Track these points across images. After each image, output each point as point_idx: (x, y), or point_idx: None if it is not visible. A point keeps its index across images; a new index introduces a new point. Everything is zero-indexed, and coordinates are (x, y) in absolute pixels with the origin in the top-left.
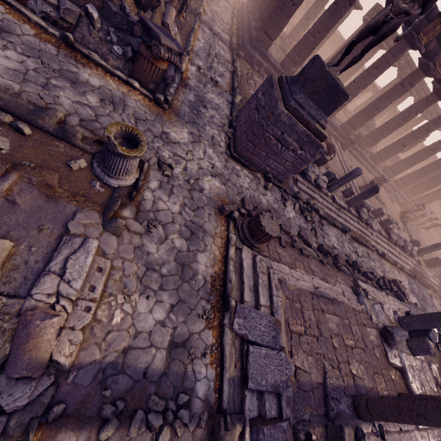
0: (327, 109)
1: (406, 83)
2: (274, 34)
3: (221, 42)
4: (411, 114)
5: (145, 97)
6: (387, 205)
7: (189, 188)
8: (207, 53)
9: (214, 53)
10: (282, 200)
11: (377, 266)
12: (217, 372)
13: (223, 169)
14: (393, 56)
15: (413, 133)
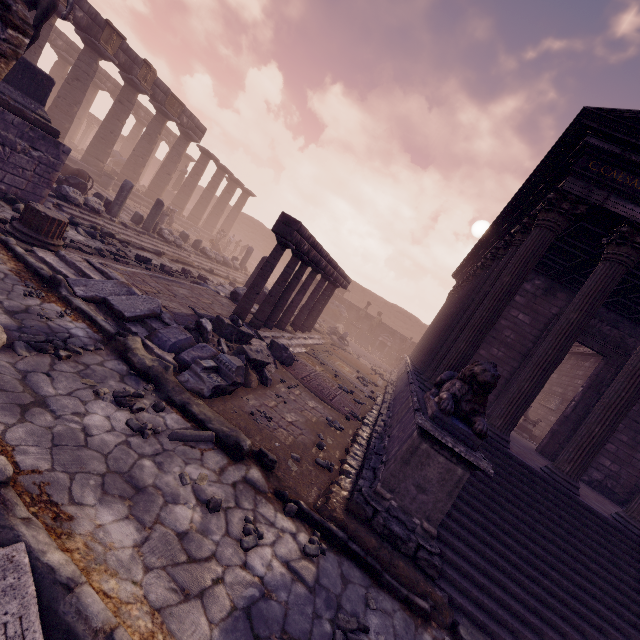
0: (37, 96)
1: (124, 101)
2: None
3: None
4: (153, 137)
5: None
6: (193, 238)
7: None
8: None
9: None
10: None
11: (212, 279)
12: (88, 324)
13: None
14: (89, 66)
15: (168, 159)
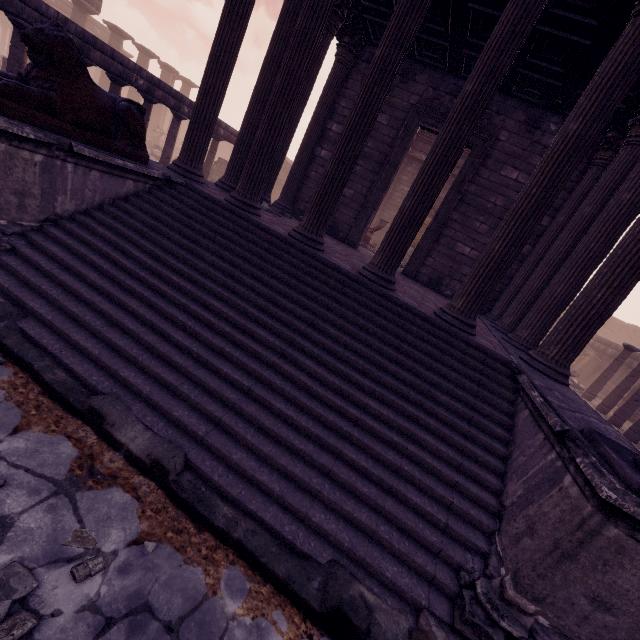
0: None
1: None
2: None
3: None
4: None
5: None
6: None
7: None
8: None
9: None
10: None
11: None
12: None
13: None
14: None
15: None
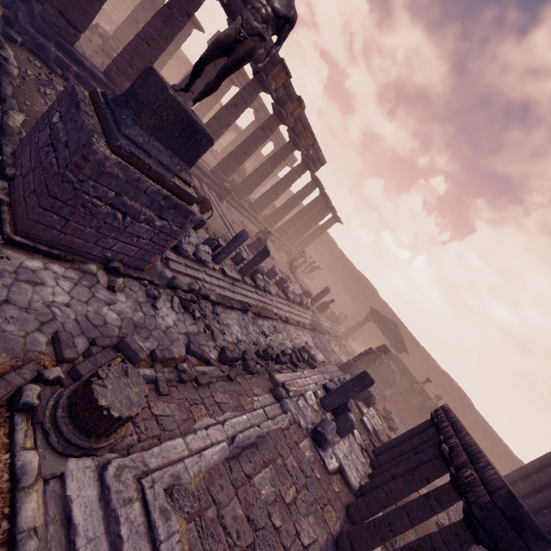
0: (187, 156)
1: (266, 128)
2: (79, 20)
3: None
4: (277, 162)
5: None
6: (276, 259)
7: None
8: None
9: None
10: (148, 299)
11: (286, 337)
12: None
13: None
14: (249, 96)
15: (282, 181)
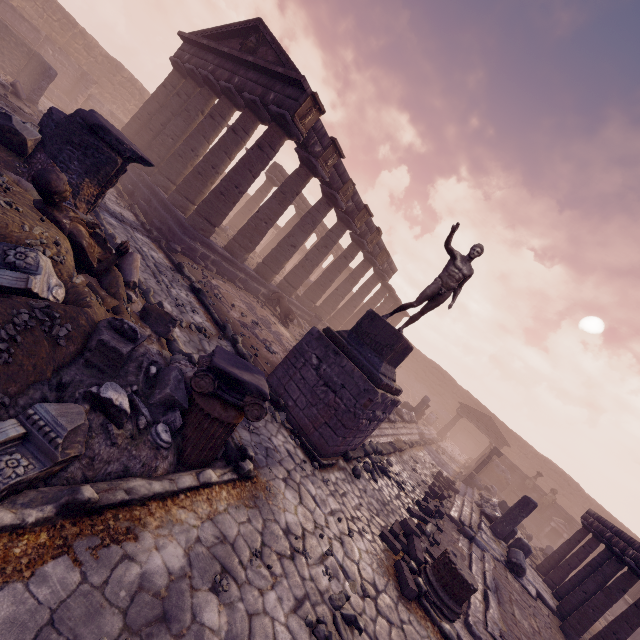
0: (397, 364)
1: (348, 256)
2: (219, 221)
3: (137, 232)
4: (356, 280)
5: (226, 484)
6: None
7: (374, 607)
8: (152, 273)
9: (153, 265)
10: (369, 475)
11: (421, 465)
12: None
13: (338, 505)
14: (337, 237)
15: (358, 294)
